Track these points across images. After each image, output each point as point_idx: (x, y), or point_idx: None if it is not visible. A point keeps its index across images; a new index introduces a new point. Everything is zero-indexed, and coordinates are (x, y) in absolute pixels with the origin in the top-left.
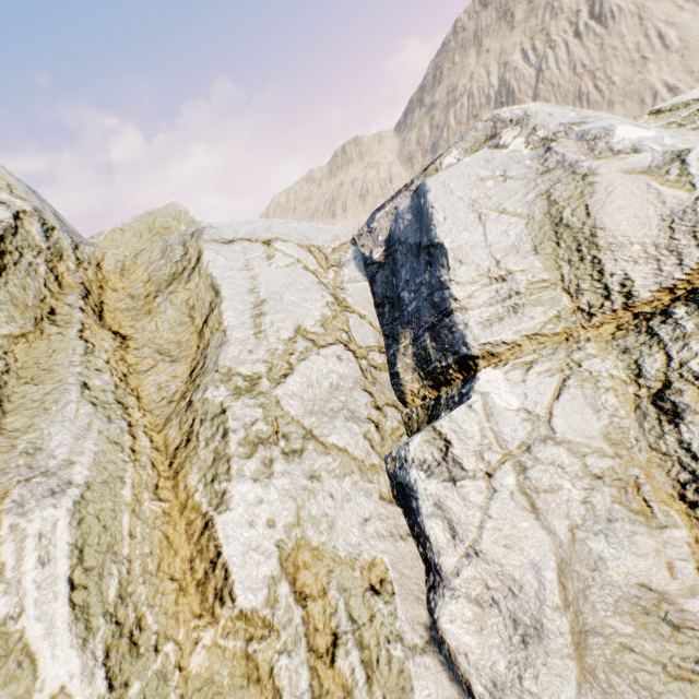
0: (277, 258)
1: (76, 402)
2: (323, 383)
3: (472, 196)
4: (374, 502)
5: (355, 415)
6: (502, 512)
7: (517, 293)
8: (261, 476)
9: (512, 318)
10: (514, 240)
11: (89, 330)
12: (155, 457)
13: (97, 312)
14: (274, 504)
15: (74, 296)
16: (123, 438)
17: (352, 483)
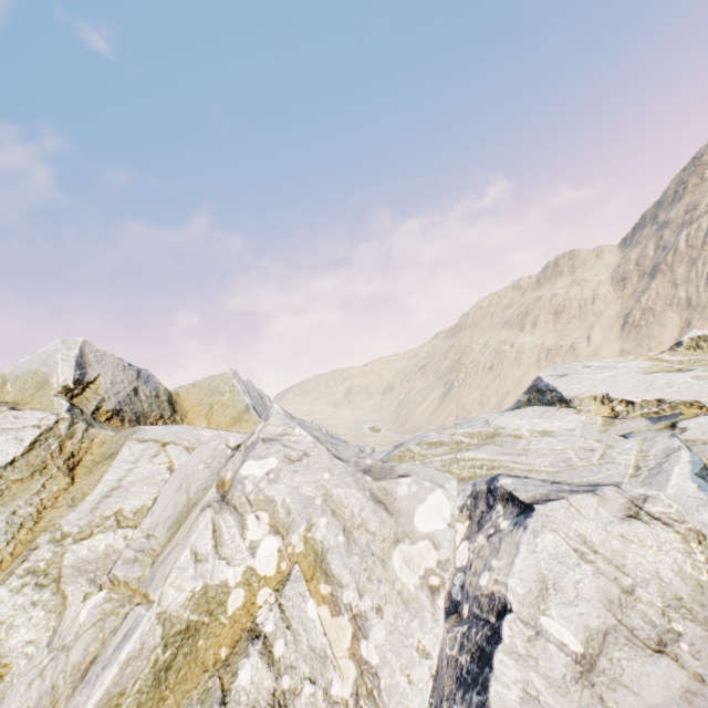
0: (160, 457)
1: (1, 520)
2: (100, 551)
3: (191, 471)
4: (45, 635)
5: (96, 579)
6: (30, 675)
7: (144, 550)
8: (15, 590)
9: (131, 565)
10: (172, 514)
11: (54, 478)
12: (8, 557)
13: (72, 467)
14: (6, 606)
15: (62, 459)
16: (2, 544)
17: (48, 617)
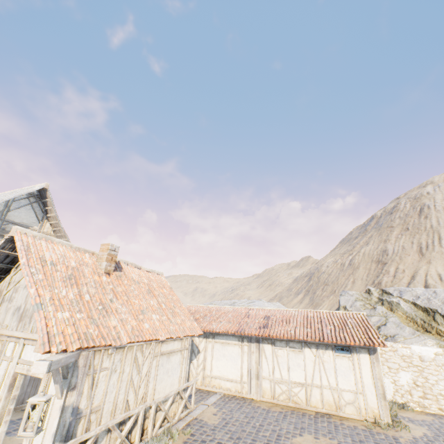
0: None
1: None
2: None
3: None
4: None
5: None
6: None
7: None
8: None
9: None
10: None
11: None
12: None
13: None
14: None
15: None
16: None
17: None
